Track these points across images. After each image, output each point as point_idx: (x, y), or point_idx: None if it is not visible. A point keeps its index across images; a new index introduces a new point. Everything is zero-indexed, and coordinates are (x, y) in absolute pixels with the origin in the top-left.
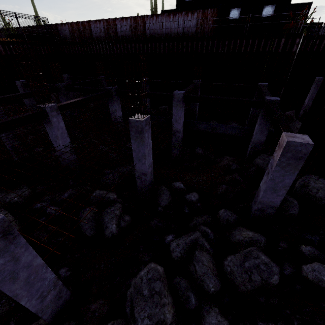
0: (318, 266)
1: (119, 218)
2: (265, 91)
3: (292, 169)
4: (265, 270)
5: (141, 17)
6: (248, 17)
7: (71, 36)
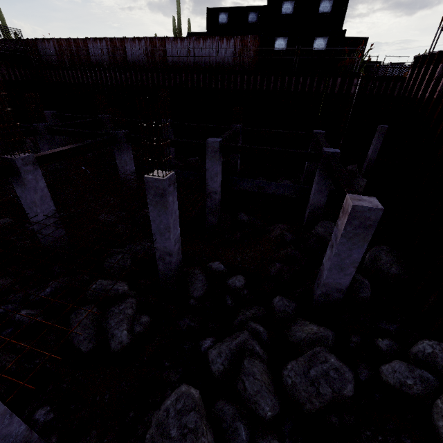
0: (399, 366)
1: (132, 320)
2: (322, 141)
3: (361, 241)
4: (337, 379)
5: (160, 39)
6: (296, 49)
7: (59, 58)
